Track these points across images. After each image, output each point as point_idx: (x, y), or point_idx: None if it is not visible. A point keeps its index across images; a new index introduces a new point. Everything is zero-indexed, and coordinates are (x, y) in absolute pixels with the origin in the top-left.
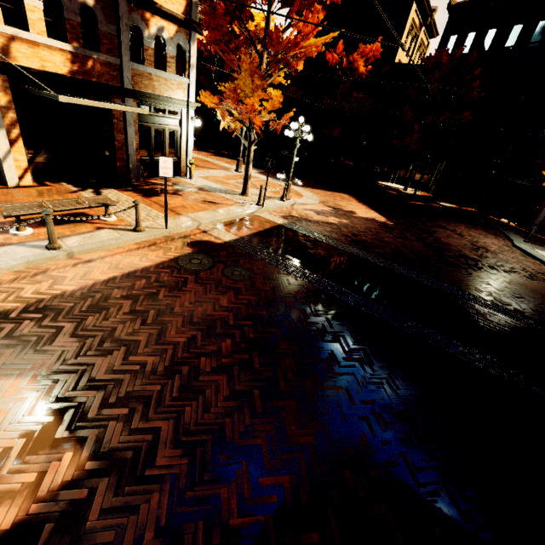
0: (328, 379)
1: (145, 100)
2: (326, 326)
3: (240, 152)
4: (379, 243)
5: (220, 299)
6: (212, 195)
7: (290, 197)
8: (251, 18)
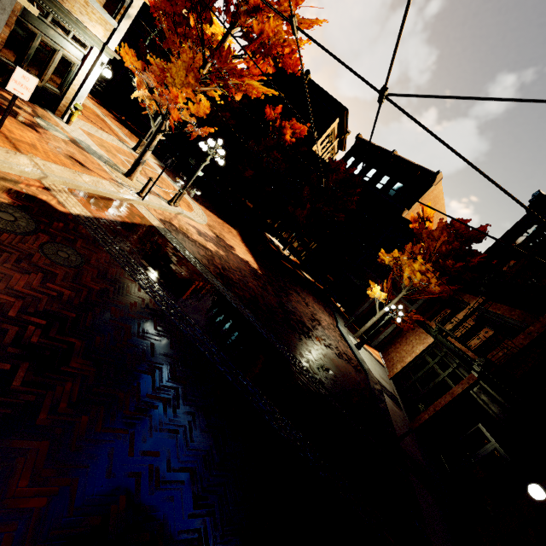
0: (115, 418)
1: (44, 1)
2: (147, 353)
3: (147, 134)
4: (243, 285)
5: (15, 278)
6: (86, 156)
7: (180, 205)
8: (210, 22)
